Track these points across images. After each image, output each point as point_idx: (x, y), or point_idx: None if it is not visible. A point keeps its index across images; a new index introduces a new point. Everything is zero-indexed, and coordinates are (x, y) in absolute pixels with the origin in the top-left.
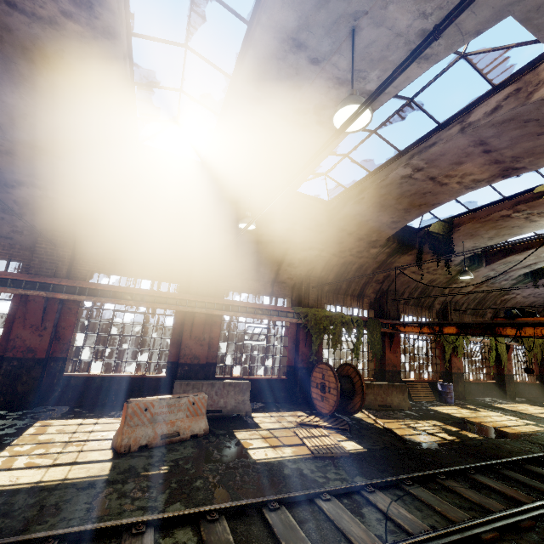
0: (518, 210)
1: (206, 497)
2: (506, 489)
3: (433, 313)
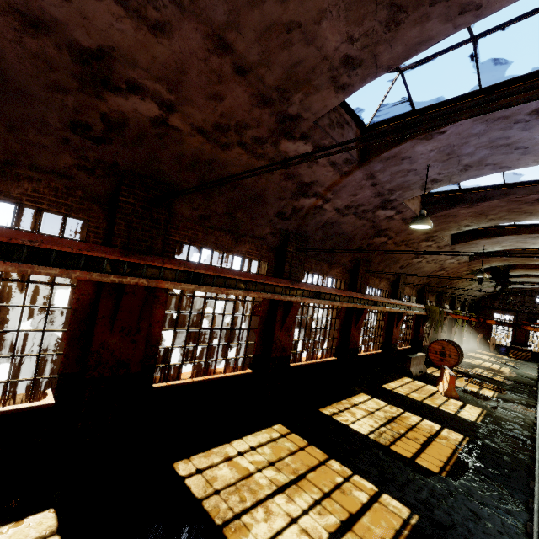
0: None
1: (522, 413)
2: None
3: (449, 301)
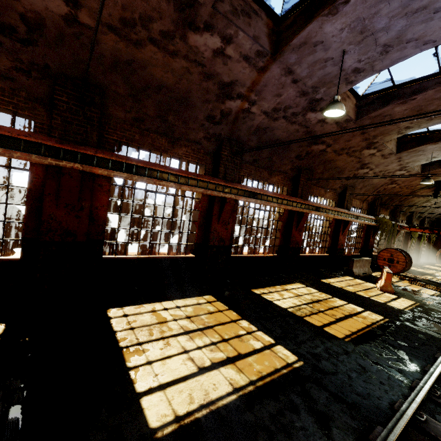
0: None
1: None
2: None
3: (405, 217)
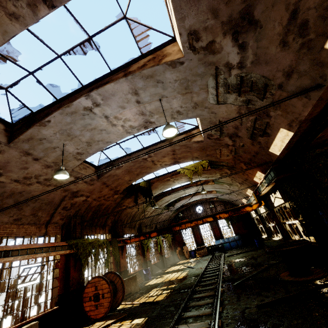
0: (172, 177)
1: None
2: (205, 294)
3: (136, 230)
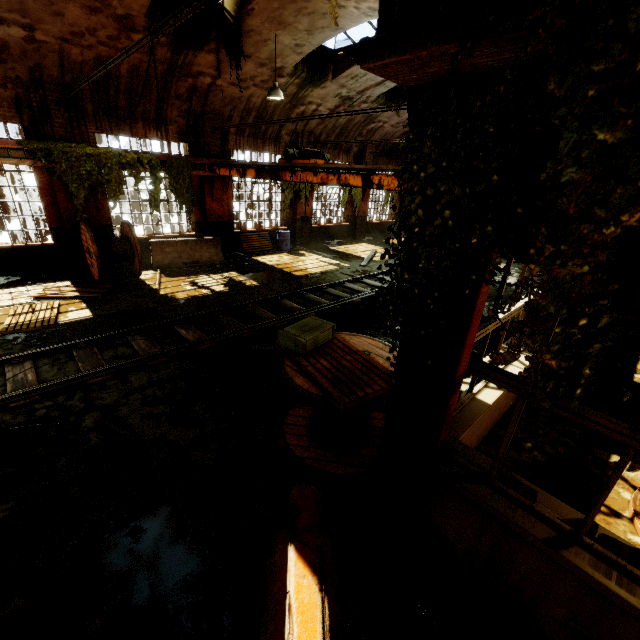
0: None
1: None
2: (191, 333)
3: (282, 147)
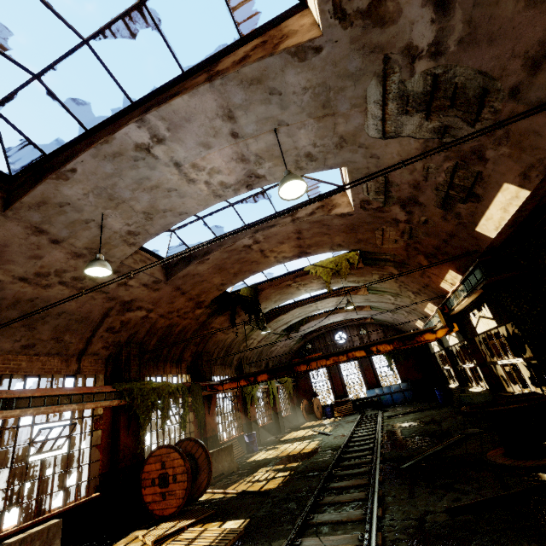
0: (296, 281)
1: None
2: (351, 482)
3: (233, 369)
